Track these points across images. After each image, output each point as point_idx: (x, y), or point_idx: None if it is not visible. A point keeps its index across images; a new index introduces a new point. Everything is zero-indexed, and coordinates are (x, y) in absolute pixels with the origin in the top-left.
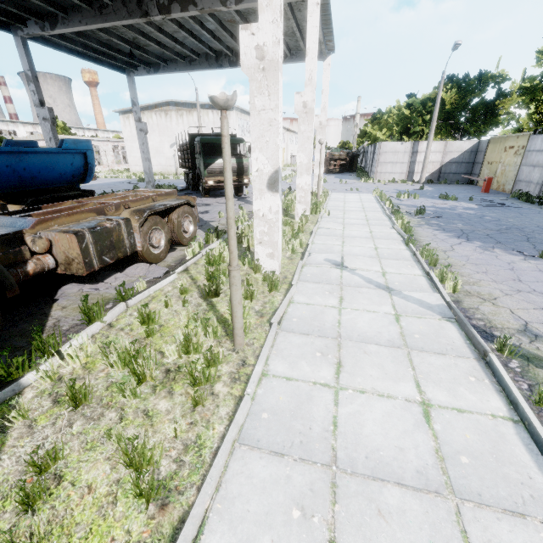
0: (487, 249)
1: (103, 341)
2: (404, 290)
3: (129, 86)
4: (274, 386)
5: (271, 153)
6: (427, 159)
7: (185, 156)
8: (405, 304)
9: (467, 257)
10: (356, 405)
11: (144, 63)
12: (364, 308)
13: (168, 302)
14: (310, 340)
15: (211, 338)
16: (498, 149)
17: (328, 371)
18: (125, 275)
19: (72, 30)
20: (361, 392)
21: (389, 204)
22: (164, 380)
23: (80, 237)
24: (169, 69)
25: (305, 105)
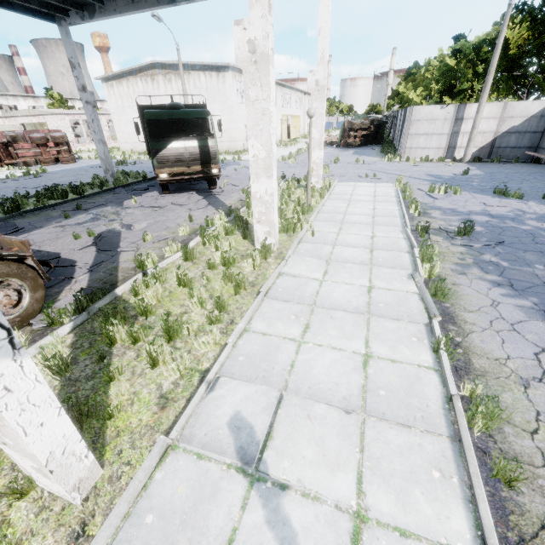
0: None
1: None
2: None
3: (63, 41)
4: None
5: None
6: (475, 129)
7: None
8: None
9: None
10: None
11: (71, 3)
12: None
13: None
14: None
15: None
16: None
17: None
18: None
19: None
20: None
21: (414, 209)
22: None
23: None
24: (107, 11)
25: (253, 47)
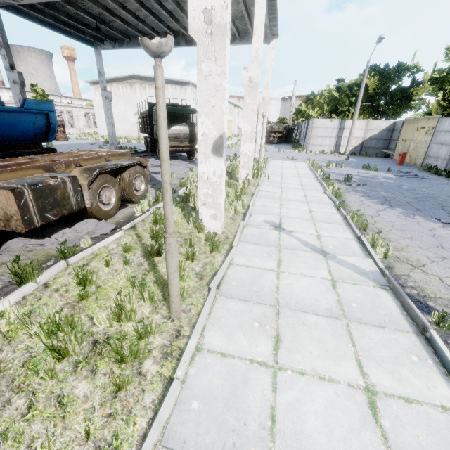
0: (409, 215)
1: (33, 304)
2: (338, 254)
3: (96, 58)
4: (208, 364)
5: (216, 118)
6: (351, 135)
7: (145, 122)
8: (340, 269)
9: (393, 223)
10: (296, 391)
11: (110, 38)
12: (301, 272)
13: (109, 261)
14: (249, 307)
15: (147, 304)
16: (411, 129)
17: (266, 345)
18: (74, 230)
19: (40, 0)
20: (301, 373)
21: (320, 172)
22: (89, 354)
23: (17, 194)
24: (132, 44)
25: (251, 80)
